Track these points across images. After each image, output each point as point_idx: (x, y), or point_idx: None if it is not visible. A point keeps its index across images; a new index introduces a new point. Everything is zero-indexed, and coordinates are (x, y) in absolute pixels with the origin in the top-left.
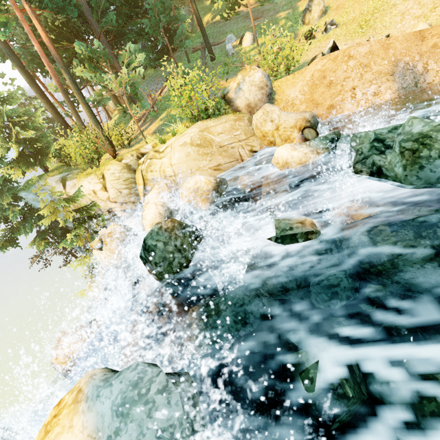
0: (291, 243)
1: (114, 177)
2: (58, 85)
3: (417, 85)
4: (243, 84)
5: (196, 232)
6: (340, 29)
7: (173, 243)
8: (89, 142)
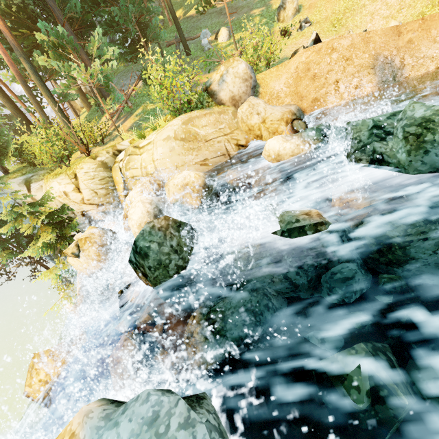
0: (299, 236)
1: (88, 177)
2: (17, 75)
3: (395, 79)
4: (226, 76)
5: (191, 230)
6: (314, 27)
7: (169, 243)
8: (57, 139)
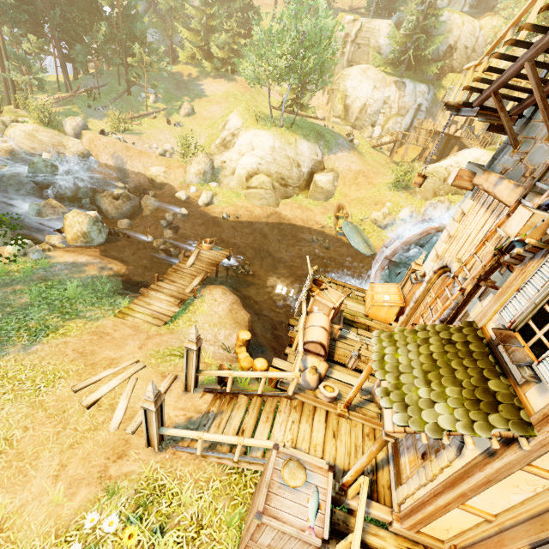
0: None
1: None
2: None
3: (123, 166)
4: (67, 122)
5: None
6: (180, 129)
7: None
8: None
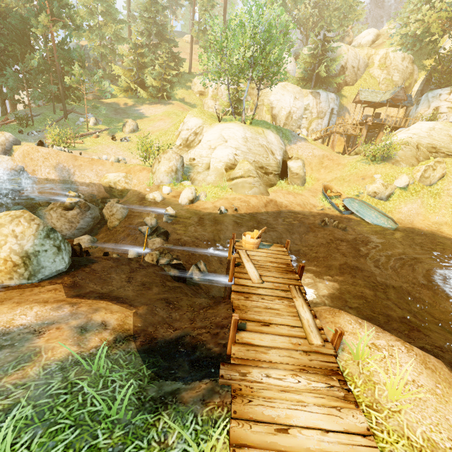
0: None
1: None
2: None
3: (70, 178)
4: None
5: None
6: (127, 144)
7: None
8: None
